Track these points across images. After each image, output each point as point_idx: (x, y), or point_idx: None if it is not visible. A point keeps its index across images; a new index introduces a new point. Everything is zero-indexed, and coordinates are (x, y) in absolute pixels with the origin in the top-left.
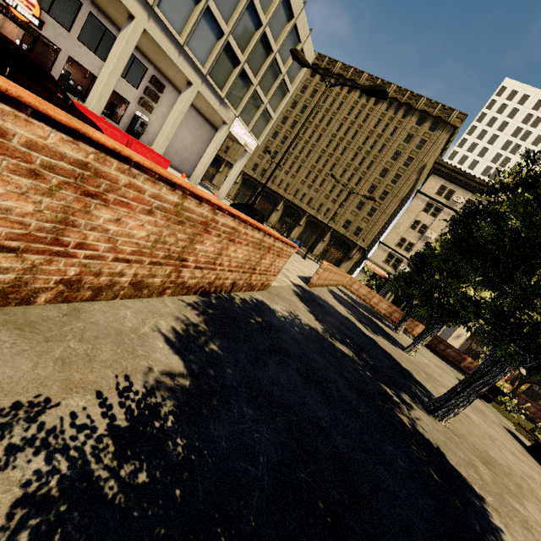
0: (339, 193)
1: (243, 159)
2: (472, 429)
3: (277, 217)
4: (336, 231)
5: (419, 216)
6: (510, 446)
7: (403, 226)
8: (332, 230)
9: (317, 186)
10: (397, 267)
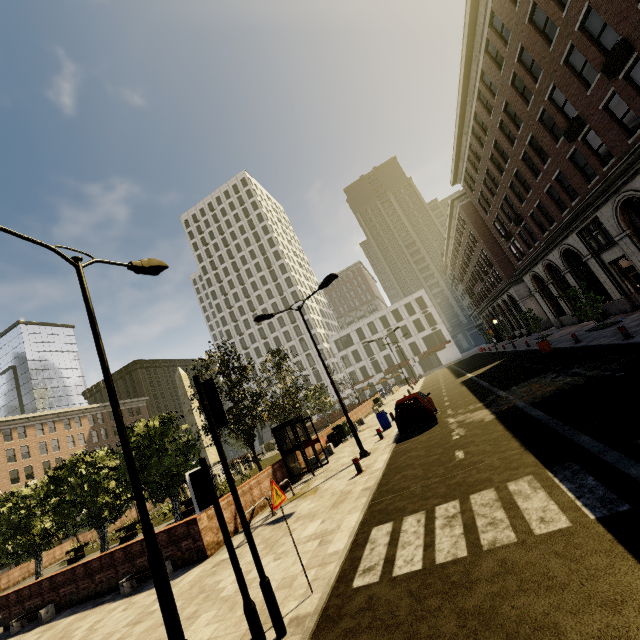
0: None
1: None
2: None
3: None
4: None
5: None
6: None
7: None
8: None
9: None
10: None
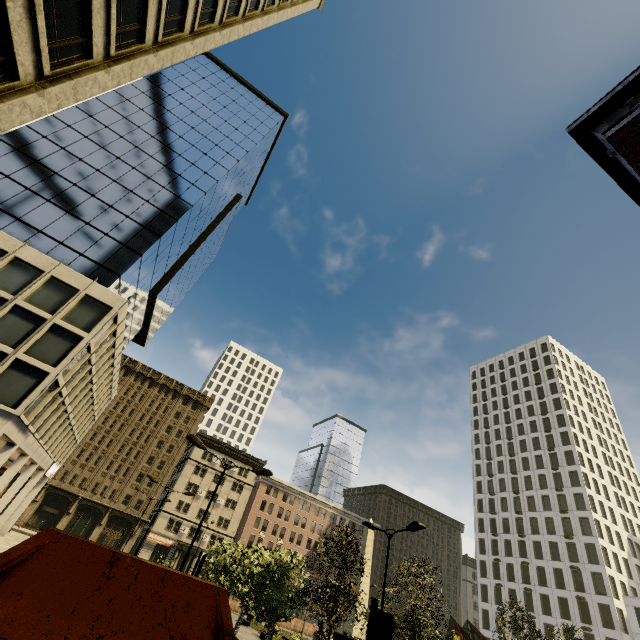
0: (118, 468)
1: (42, 485)
2: (242, 638)
3: (34, 510)
4: (117, 510)
5: (192, 479)
6: (253, 639)
7: (180, 490)
8: (111, 510)
9: (92, 464)
10: (178, 530)
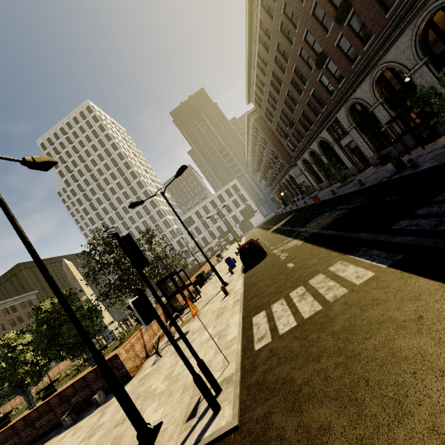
0: None
1: None
2: None
3: None
4: None
5: None
6: None
7: None
8: None
9: None
10: None
